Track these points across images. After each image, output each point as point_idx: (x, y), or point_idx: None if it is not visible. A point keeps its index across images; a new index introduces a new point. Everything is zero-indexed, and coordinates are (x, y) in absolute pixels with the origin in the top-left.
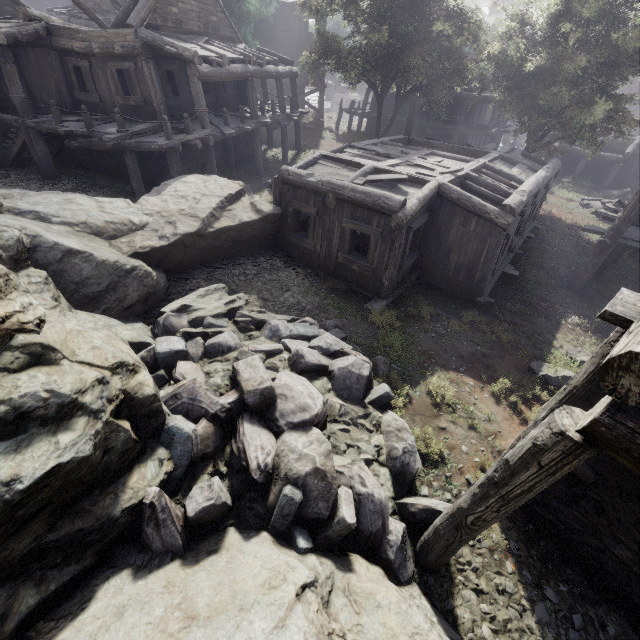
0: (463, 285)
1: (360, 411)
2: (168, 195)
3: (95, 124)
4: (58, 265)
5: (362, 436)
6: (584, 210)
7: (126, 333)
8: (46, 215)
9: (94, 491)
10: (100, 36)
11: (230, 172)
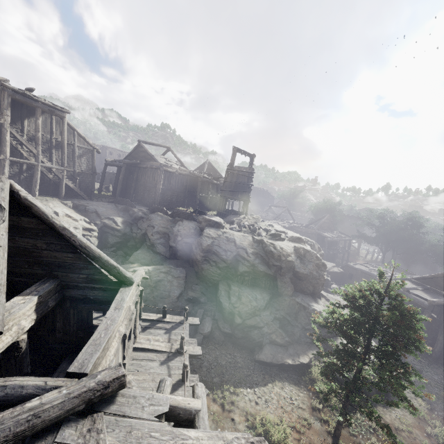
0: None
1: None
2: None
3: None
4: None
5: None
6: None
7: None
8: None
9: (326, 287)
10: (305, 229)
11: None
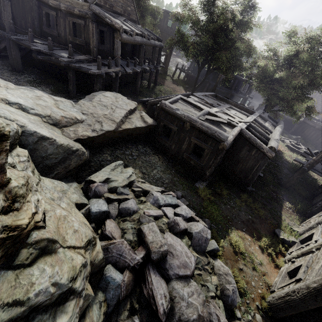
0: (241, 179)
1: (205, 260)
2: (96, 103)
3: (53, 48)
4: (34, 145)
5: (207, 278)
6: (282, 143)
7: (73, 196)
8: (26, 106)
9: None
10: (67, 1)
11: (121, 89)
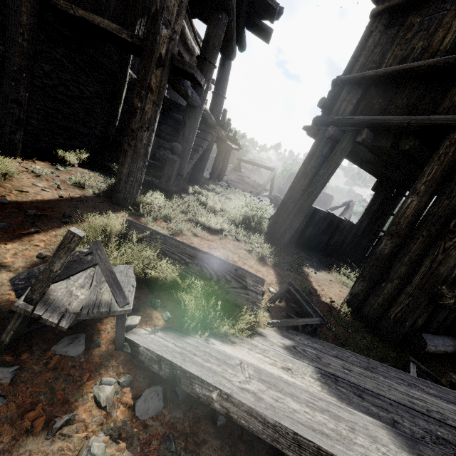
0: None
1: None
2: None
3: None
4: None
5: None
6: None
7: None
8: None
9: None
10: None
11: None
